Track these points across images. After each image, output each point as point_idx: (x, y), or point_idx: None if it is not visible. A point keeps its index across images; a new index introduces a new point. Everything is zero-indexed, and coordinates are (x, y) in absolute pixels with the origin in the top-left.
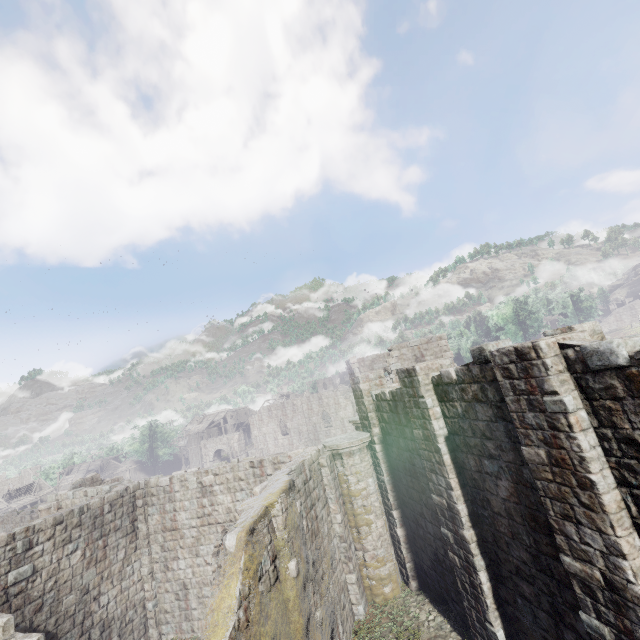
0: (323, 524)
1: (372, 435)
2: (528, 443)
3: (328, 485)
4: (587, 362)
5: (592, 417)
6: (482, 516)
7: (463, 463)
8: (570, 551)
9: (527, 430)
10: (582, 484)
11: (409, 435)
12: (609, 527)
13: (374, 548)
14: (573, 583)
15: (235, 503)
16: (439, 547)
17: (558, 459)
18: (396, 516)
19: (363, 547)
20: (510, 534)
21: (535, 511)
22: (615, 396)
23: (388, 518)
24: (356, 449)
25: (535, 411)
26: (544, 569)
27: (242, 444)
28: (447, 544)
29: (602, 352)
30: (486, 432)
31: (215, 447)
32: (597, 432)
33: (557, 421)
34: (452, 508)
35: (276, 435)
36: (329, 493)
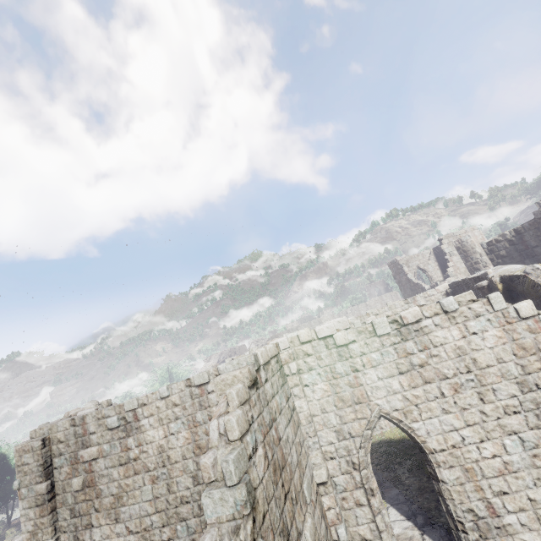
0: None
1: None
2: None
3: None
4: None
5: None
6: None
7: None
8: None
9: None
10: None
11: (540, 251)
12: None
13: None
14: None
15: None
16: None
17: None
18: None
19: None
20: None
21: None
22: None
23: None
24: None
25: None
26: None
27: None
28: None
29: None
30: None
31: None
32: None
33: None
34: None
35: None
36: None
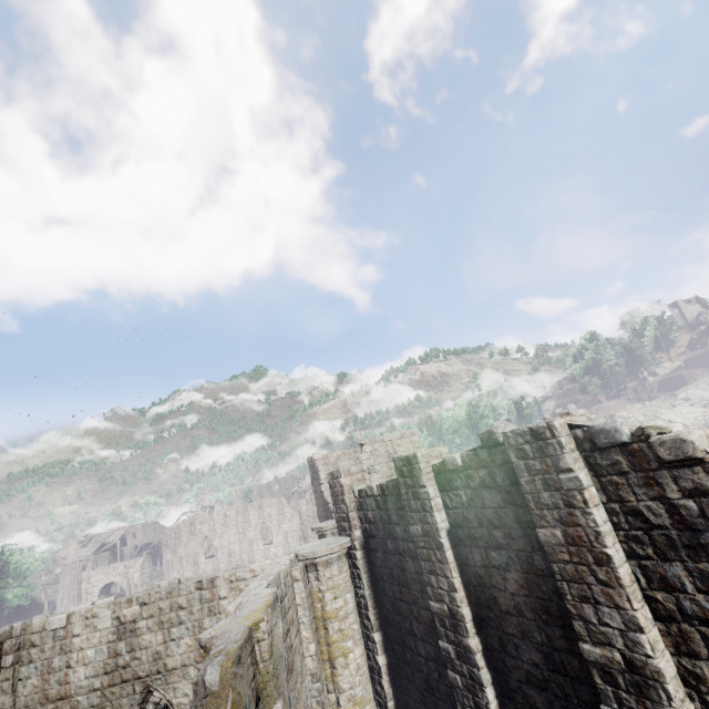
0: (297, 657)
1: (353, 539)
2: (544, 524)
3: (301, 605)
4: (595, 440)
5: (601, 493)
6: (487, 619)
7: (466, 559)
8: (589, 636)
9: (543, 511)
10: (599, 560)
11: (400, 534)
12: (626, 601)
13: (351, 686)
14: (593, 673)
15: (168, 644)
16: (432, 670)
17: (575, 537)
18: (378, 640)
19: (338, 687)
20: (520, 634)
21: (547, 601)
22: (621, 471)
23: (366, 644)
24: (335, 557)
25: (551, 490)
26: (558, 668)
27: (146, 573)
28: (447, 661)
29: (608, 430)
30: (494, 520)
31: (104, 580)
32: (606, 507)
33: (573, 498)
34: (455, 614)
35: (197, 558)
36: (302, 615)
